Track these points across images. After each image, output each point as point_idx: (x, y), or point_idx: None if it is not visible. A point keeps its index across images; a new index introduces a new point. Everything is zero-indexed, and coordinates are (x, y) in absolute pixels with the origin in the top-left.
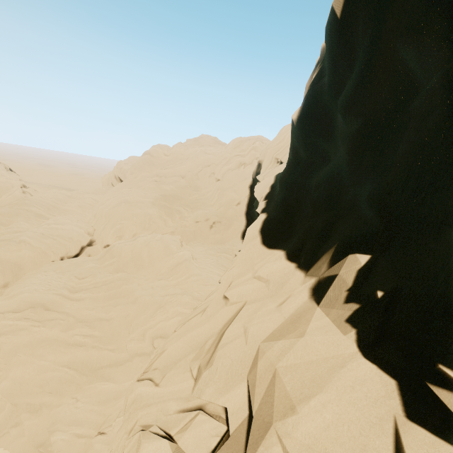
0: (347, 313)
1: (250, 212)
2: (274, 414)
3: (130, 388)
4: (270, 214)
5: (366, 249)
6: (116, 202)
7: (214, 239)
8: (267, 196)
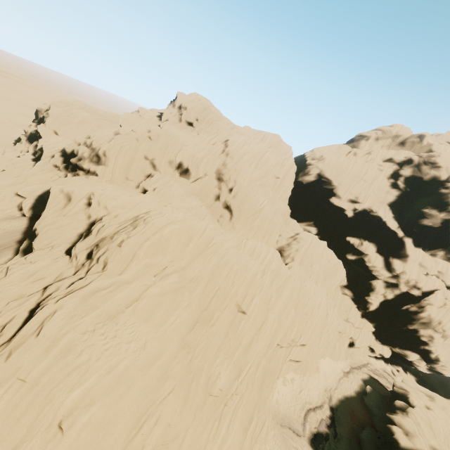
0: (444, 258)
1: (294, 201)
2: (446, 270)
3: (422, 281)
4: (412, 239)
5: (444, 250)
6: (270, 215)
7: (283, 222)
8: (401, 230)
